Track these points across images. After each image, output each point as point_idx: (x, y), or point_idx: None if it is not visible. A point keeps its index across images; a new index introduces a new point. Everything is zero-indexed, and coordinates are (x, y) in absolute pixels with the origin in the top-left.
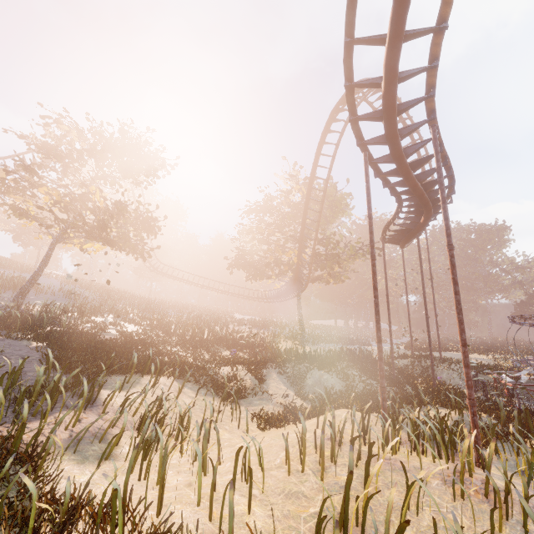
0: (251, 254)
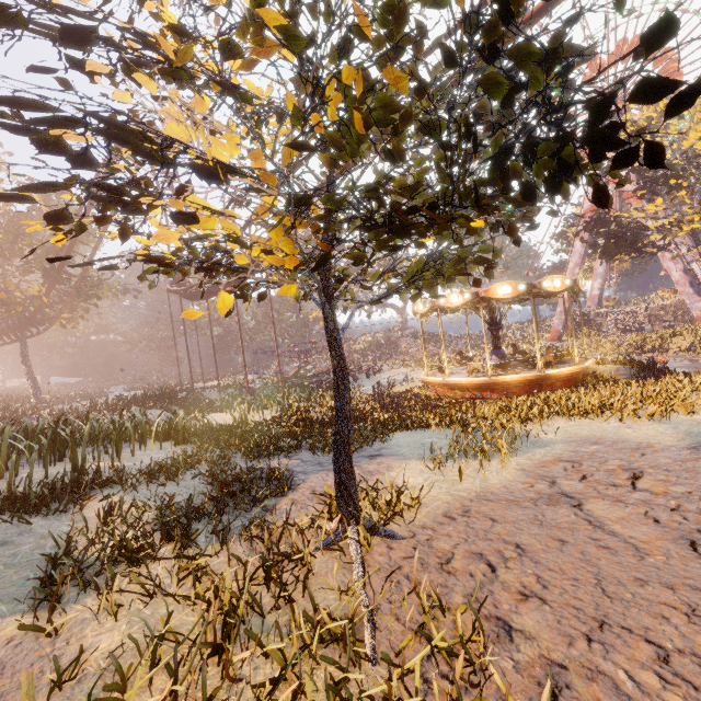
0: None
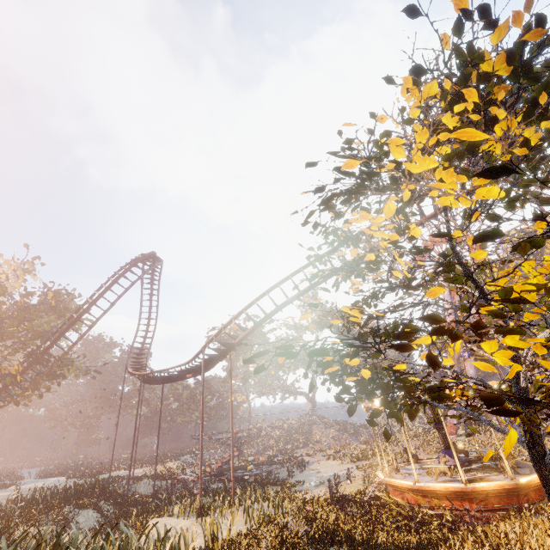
0: None
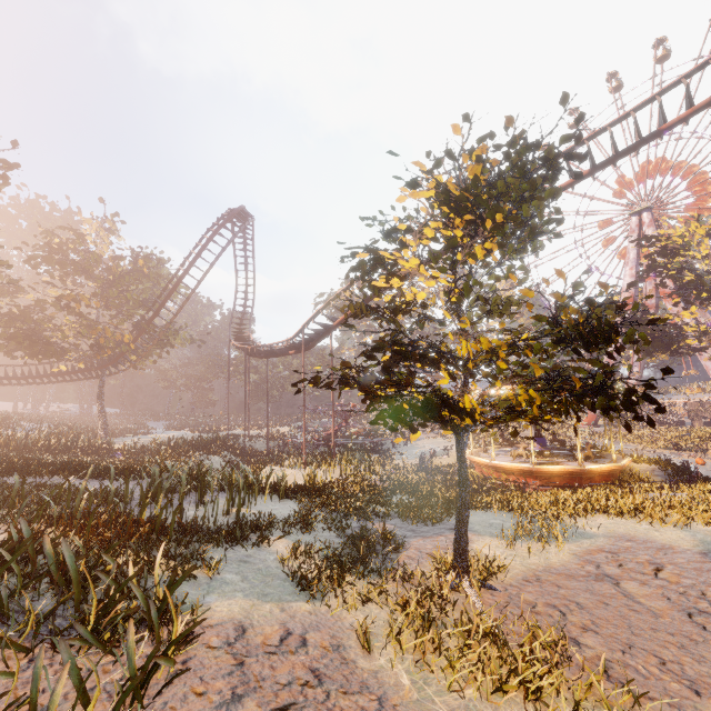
0: (40, 322)
